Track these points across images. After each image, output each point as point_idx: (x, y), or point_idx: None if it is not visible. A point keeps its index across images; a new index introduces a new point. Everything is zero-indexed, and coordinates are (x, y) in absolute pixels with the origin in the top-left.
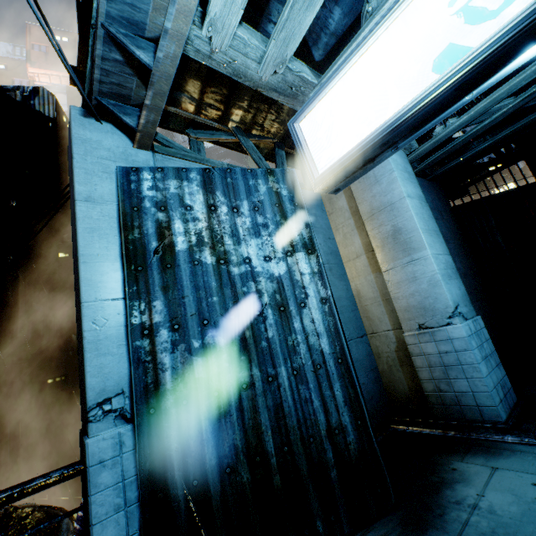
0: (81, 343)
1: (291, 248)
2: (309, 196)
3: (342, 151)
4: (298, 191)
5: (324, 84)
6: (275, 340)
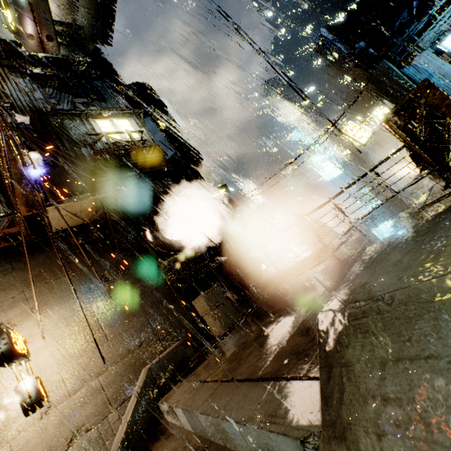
0: None
1: (440, 78)
2: None
3: None
4: (429, 65)
5: None
6: None
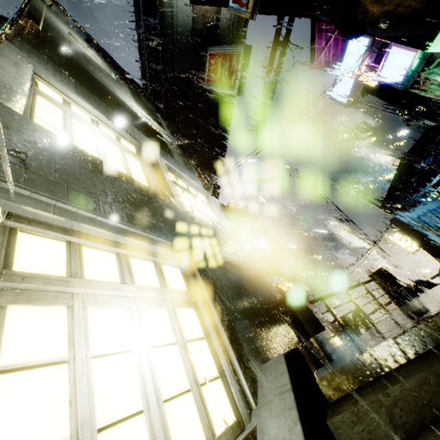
0: (438, 247)
1: None
2: (436, 202)
3: None
4: None
5: None
6: None
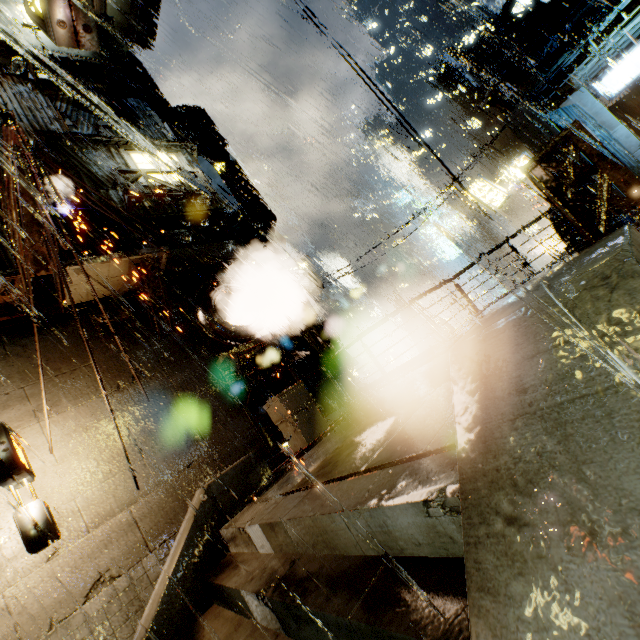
0: None
1: (596, 127)
2: None
3: (623, 84)
4: (583, 110)
5: (613, 67)
6: (612, 150)
